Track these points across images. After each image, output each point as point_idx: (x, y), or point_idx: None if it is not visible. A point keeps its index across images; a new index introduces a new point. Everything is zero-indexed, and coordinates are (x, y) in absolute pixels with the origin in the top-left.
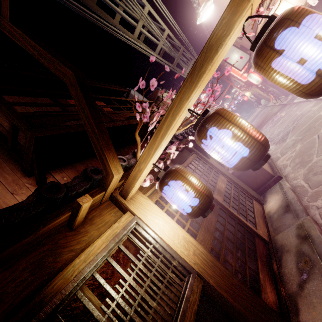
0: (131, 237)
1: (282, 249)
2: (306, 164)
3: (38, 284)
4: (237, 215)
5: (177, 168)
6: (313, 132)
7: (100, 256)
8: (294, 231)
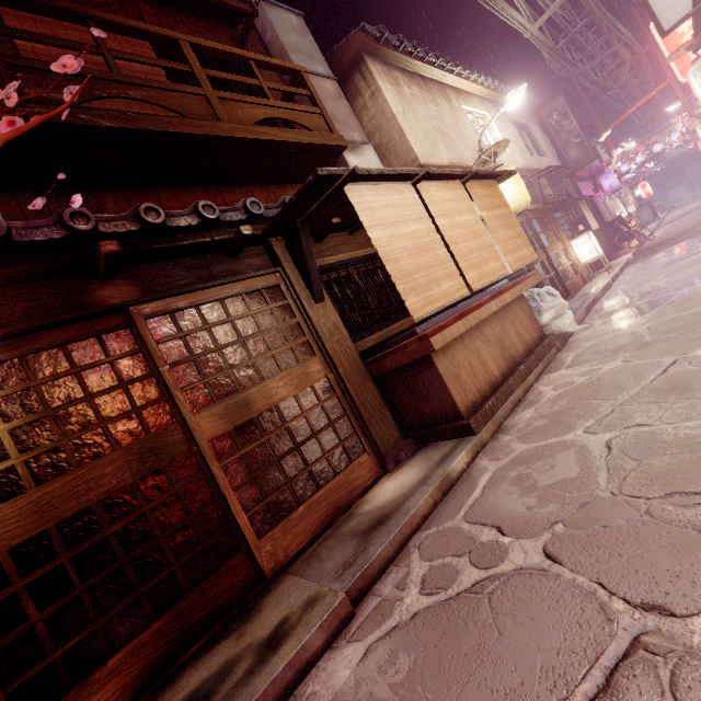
0: None
1: (248, 620)
2: (550, 434)
3: None
4: (226, 487)
5: None
6: (684, 340)
7: None
8: (299, 601)
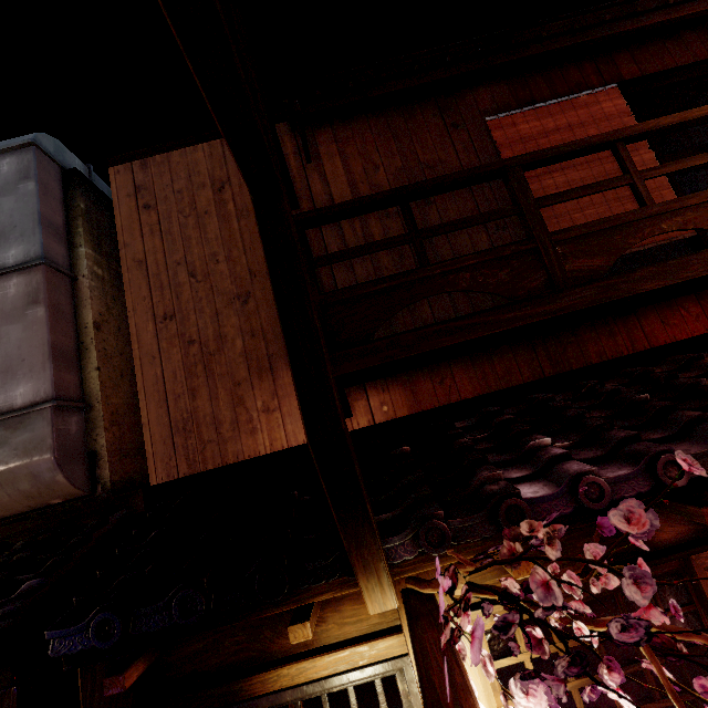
0: (377, 687)
1: None
2: None
3: (249, 657)
4: None
5: None
6: None
7: (311, 691)
8: None
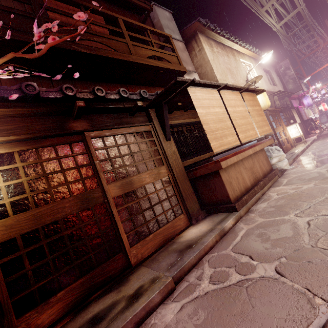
0: None
1: (122, 284)
2: (276, 215)
3: None
4: (118, 220)
5: None
6: None
7: None
8: (148, 278)
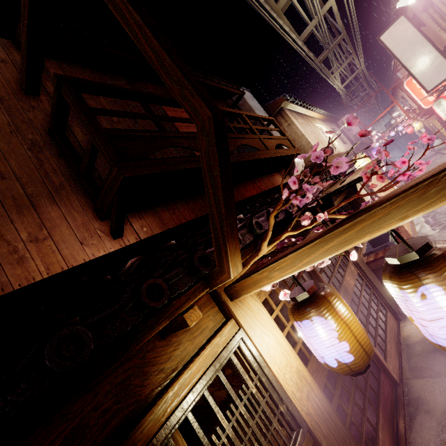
0: (234, 361)
1: (417, 404)
2: None
3: (123, 417)
4: None
5: (331, 298)
6: None
7: (198, 391)
8: None
